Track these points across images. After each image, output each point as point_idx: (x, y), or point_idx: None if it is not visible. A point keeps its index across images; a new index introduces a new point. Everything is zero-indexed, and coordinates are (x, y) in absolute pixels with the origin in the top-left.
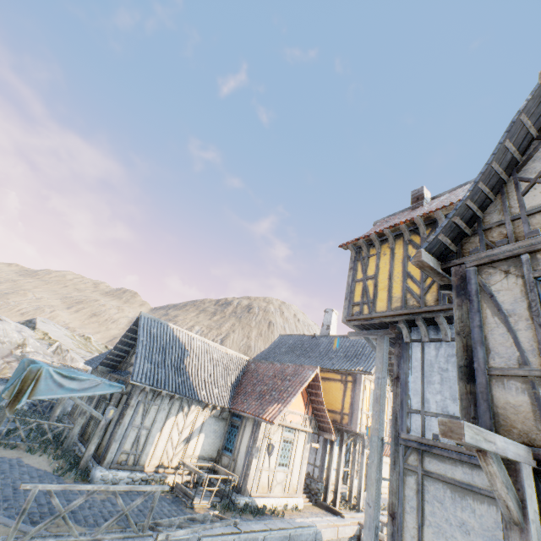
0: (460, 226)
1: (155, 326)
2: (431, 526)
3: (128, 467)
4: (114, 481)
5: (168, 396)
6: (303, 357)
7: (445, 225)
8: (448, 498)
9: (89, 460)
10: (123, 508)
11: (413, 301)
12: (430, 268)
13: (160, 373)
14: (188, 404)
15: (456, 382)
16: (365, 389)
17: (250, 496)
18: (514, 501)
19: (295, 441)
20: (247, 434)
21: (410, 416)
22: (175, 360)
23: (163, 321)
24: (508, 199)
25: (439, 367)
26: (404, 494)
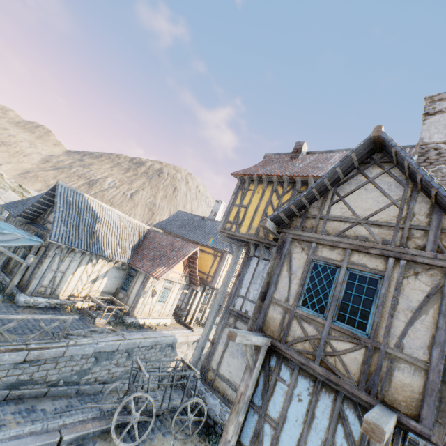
0: (294, 211)
1: (71, 195)
2: (229, 351)
3: (46, 295)
4: (35, 304)
5: (80, 251)
6: (192, 232)
7: (285, 208)
8: None
9: (13, 289)
10: (45, 328)
11: (262, 233)
12: (270, 230)
13: (74, 235)
14: (96, 258)
15: None
16: (227, 262)
17: (136, 318)
18: (252, 361)
19: (172, 288)
20: (139, 282)
21: (238, 298)
22: (88, 225)
23: (79, 191)
24: (325, 203)
25: (263, 276)
26: (221, 335)
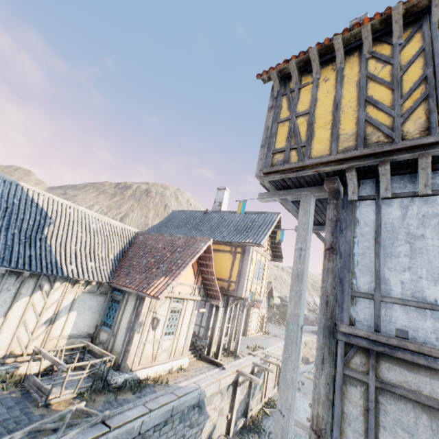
0: None
1: None
2: None
3: None
4: None
5: (14, 273)
6: (195, 230)
7: None
8: (424, 428)
9: None
10: None
11: (379, 136)
12: None
13: None
14: (49, 281)
15: None
16: (252, 259)
17: (131, 371)
18: None
19: (183, 310)
20: (129, 309)
21: (355, 301)
22: (27, 229)
23: (9, 179)
24: None
25: (409, 233)
26: (343, 410)
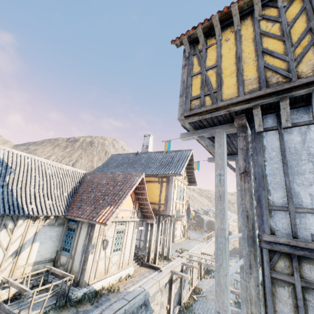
0: None
1: None
2: None
3: None
4: None
5: None
6: (130, 168)
7: None
8: None
9: None
10: None
11: (278, 77)
12: None
13: None
14: (12, 220)
15: None
16: (175, 185)
17: (88, 285)
18: None
19: (126, 230)
20: (83, 235)
21: (273, 214)
22: None
23: None
24: None
25: (310, 154)
26: (275, 309)
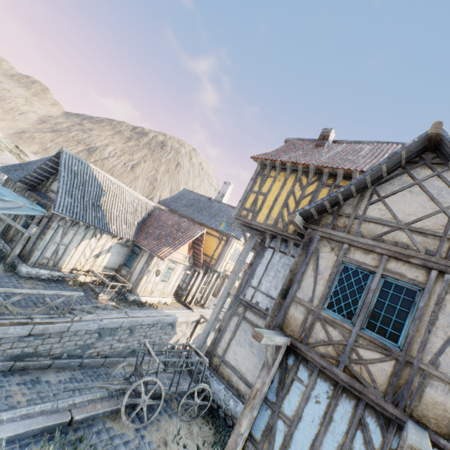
0: (326, 207)
1: (76, 164)
2: (236, 340)
3: (48, 267)
4: (37, 275)
5: (85, 225)
6: (197, 213)
7: (318, 203)
8: (250, 331)
9: (14, 258)
10: (50, 303)
11: (281, 225)
12: (297, 225)
13: (79, 207)
14: (100, 233)
15: (281, 280)
16: (232, 247)
17: (138, 296)
18: (271, 359)
19: (175, 269)
20: (143, 260)
21: (249, 288)
22: (93, 198)
23: (84, 161)
24: (362, 202)
25: (277, 268)
26: (229, 323)
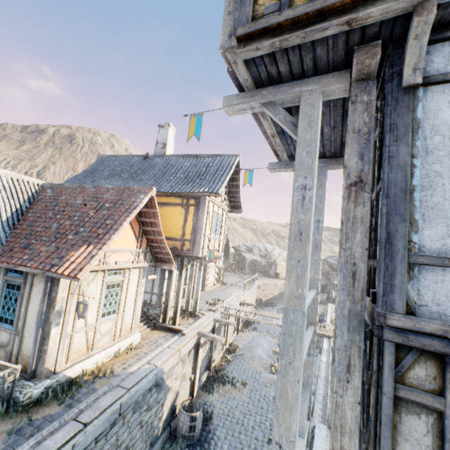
0: None
1: None
2: None
3: None
4: None
5: None
6: (133, 180)
7: None
8: None
9: None
10: None
11: None
12: None
13: None
14: None
15: None
16: (209, 212)
17: (55, 374)
18: None
19: (125, 282)
20: (36, 296)
21: (416, 273)
22: None
23: None
24: None
25: None
26: None
